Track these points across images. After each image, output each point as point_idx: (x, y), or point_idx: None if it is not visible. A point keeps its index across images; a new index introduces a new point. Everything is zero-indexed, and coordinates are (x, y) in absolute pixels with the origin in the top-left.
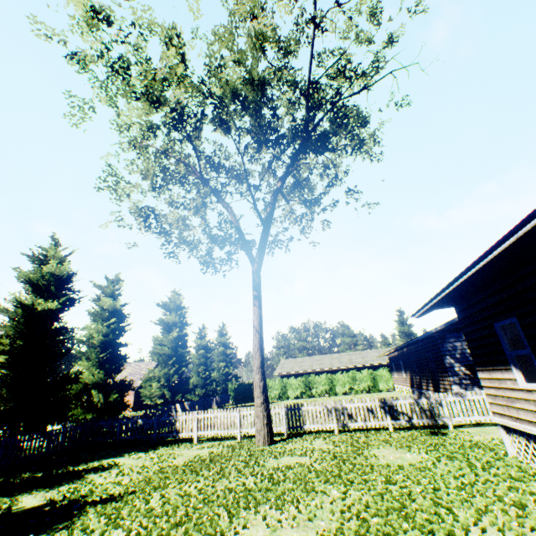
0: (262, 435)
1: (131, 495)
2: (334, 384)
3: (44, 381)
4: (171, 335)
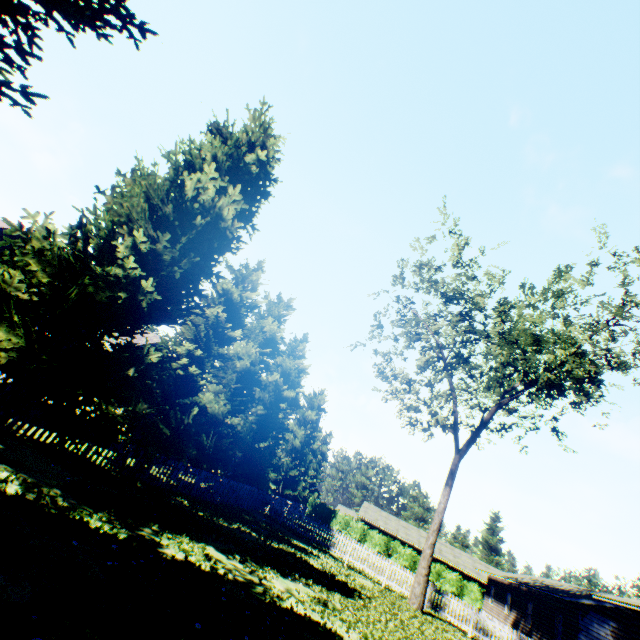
0: (418, 600)
1: (377, 600)
2: (416, 566)
3: (260, 446)
4: (304, 430)
